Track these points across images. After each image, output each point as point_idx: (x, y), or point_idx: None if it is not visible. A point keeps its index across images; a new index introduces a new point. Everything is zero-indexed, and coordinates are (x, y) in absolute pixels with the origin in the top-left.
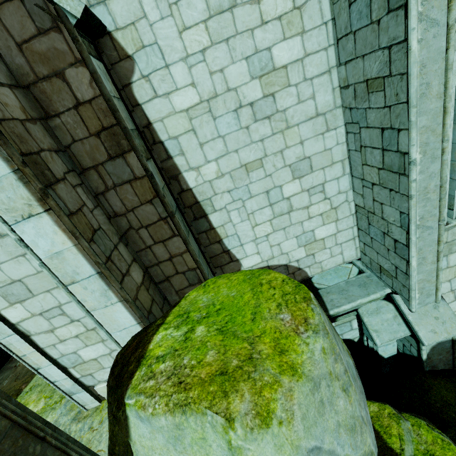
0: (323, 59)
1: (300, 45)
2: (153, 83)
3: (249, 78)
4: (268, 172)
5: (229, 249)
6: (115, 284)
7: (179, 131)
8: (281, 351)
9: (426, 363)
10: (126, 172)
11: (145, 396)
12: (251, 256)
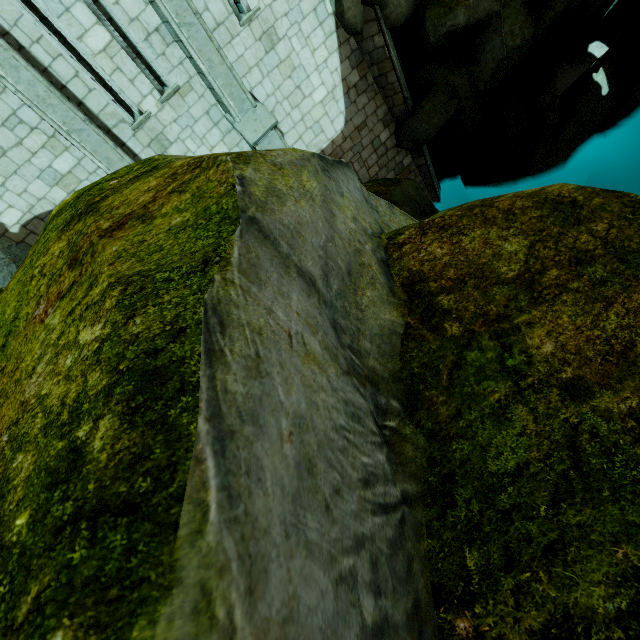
0: None
1: None
2: None
3: None
4: None
5: None
6: None
7: None
8: None
9: None
10: None
11: None
12: (6, 212)
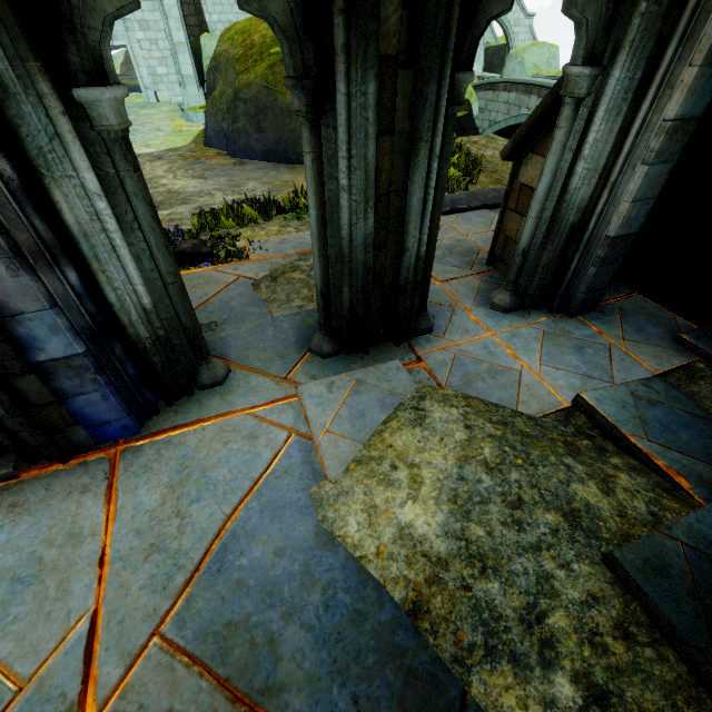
0: None
1: None
2: None
3: None
4: None
5: None
6: None
7: None
8: None
9: None
10: None
11: (205, 34)
12: None
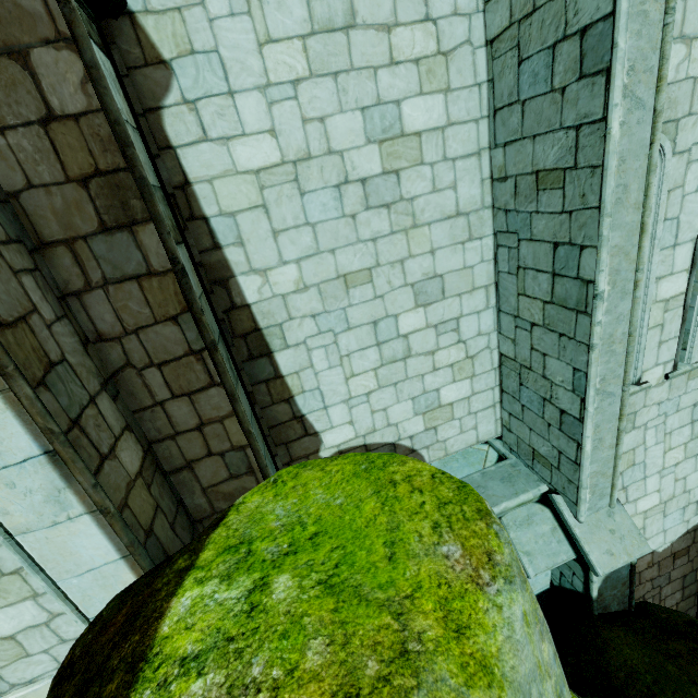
0: (471, 134)
1: (442, 107)
2: (202, 116)
3: (363, 139)
4: (379, 290)
5: (303, 414)
6: (84, 477)
7: (240, 204)
8: (458, 629)
9: (596, 603)
10: (133, 260)
11: None
12: (339, 428)
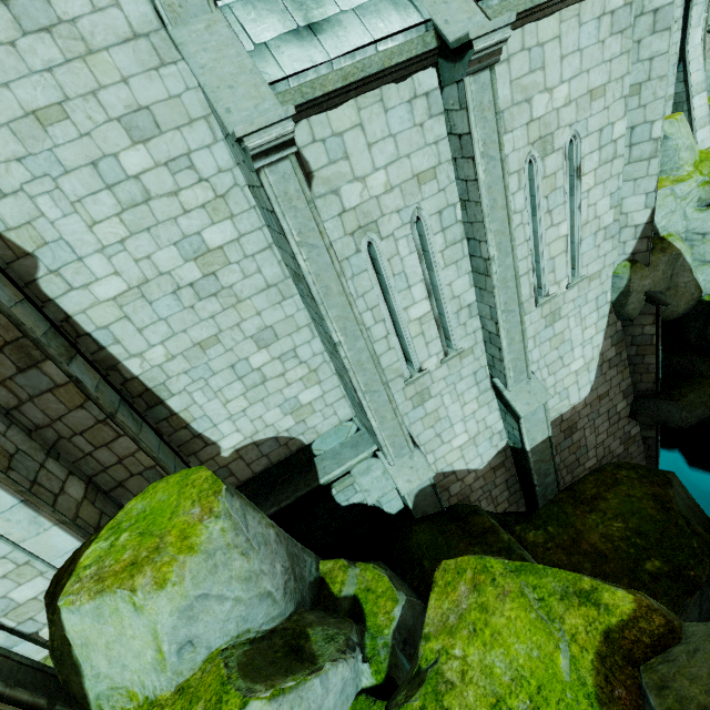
0: (260, 237)
1: (232, 227)
2: (66, 277)
3: (182, 261)
4: (228, 346)
5: (200, 433)
6: (46, 509)
7: (109, 320)
8: (185, 538)
9: (414, 511)
10: (44, 382)
11: (73, 595)
12: (230, 436)
